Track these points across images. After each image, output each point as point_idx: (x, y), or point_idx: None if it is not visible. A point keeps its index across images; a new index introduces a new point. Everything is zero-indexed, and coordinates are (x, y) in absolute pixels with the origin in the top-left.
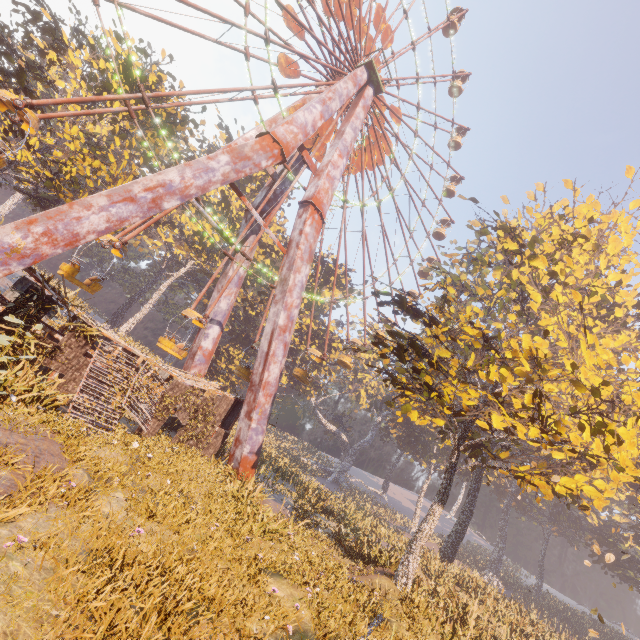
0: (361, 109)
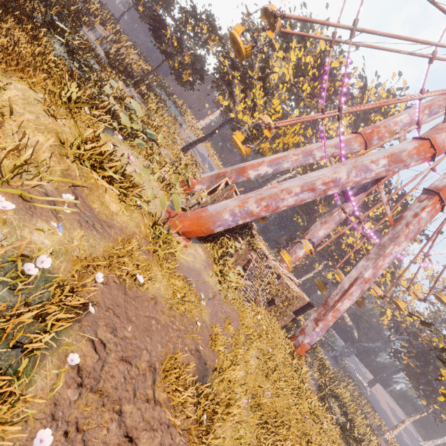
0: None
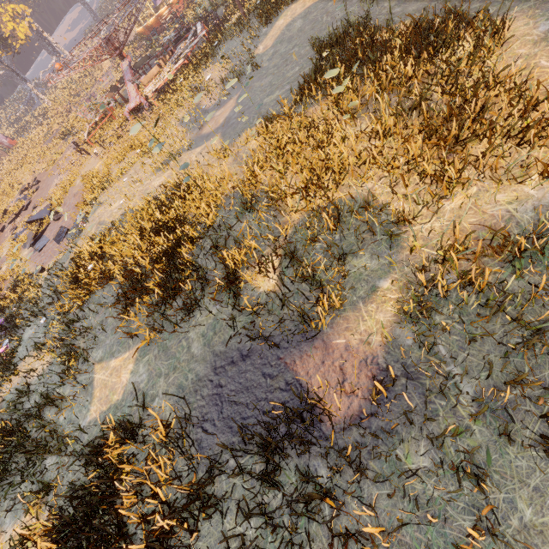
0: None
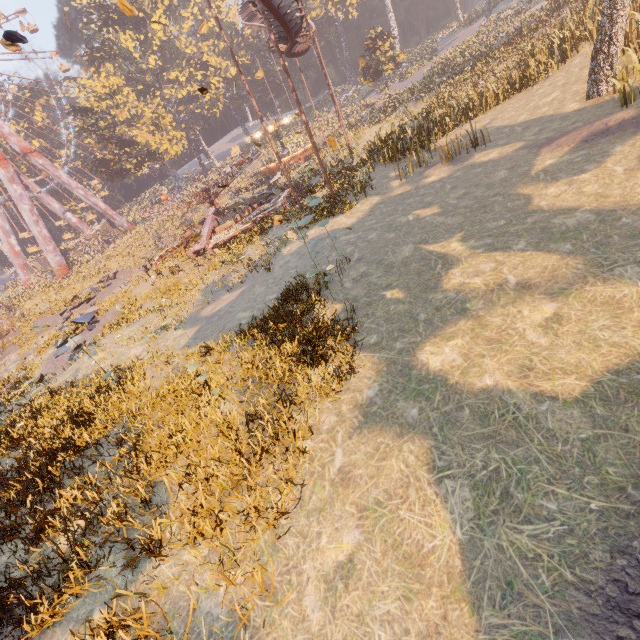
0: None
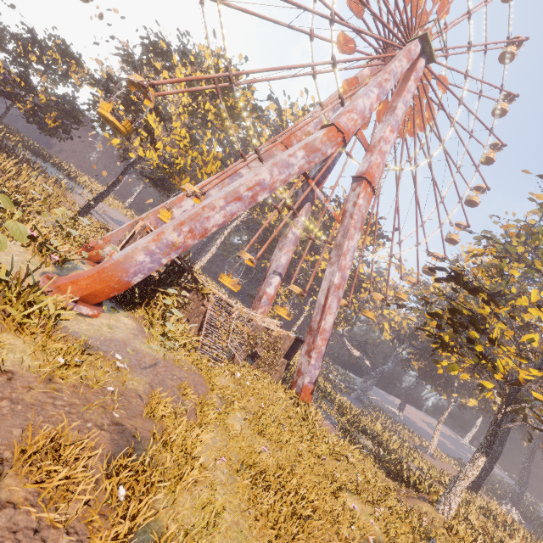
0: (413, 82)
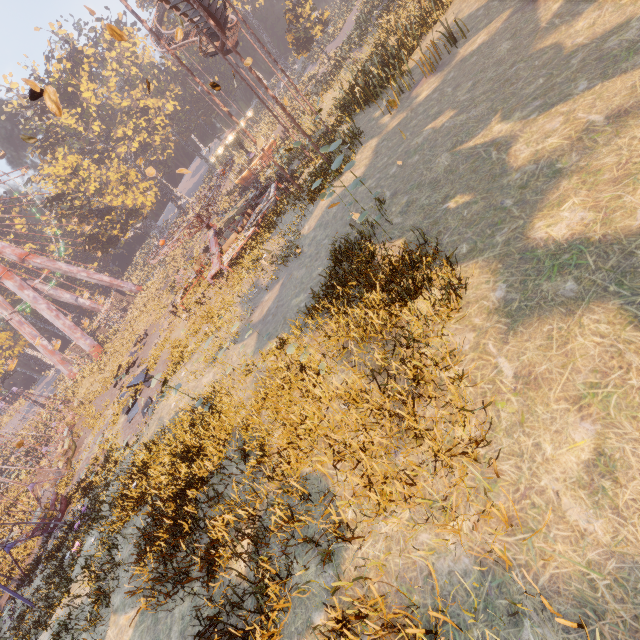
0: None
